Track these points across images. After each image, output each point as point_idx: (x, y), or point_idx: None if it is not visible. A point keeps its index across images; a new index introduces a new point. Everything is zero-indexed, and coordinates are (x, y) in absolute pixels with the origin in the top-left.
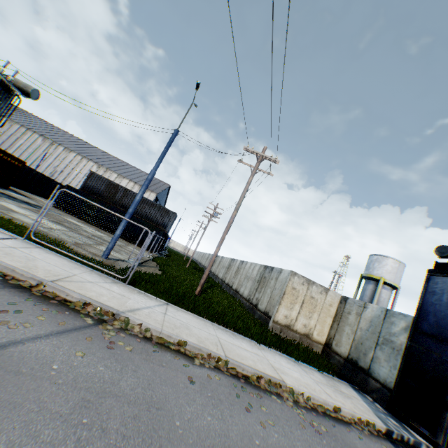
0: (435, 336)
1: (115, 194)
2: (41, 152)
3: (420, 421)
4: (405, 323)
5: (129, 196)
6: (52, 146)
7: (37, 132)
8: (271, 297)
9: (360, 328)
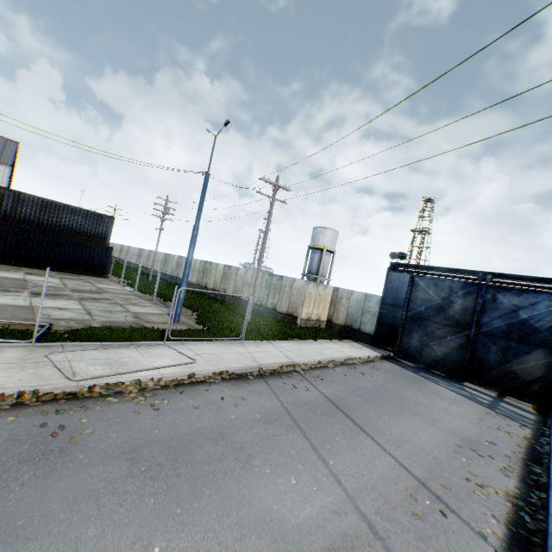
0: (393, 305)
1: None
2: None
3: (387, 345)
4: (377, 300)
5: (29, 203)
6: None
7: None
8: (290, 301)
9: (351, 307)
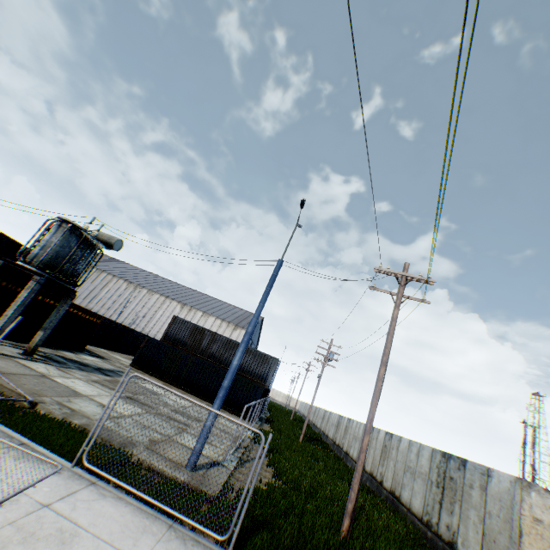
0: None
1: (200, 341)
2: (124, 298)
3: None
4: None
5: (218, 341)
6: (136, 290)
7: (122, 278)
8: (484, 531)
9: None
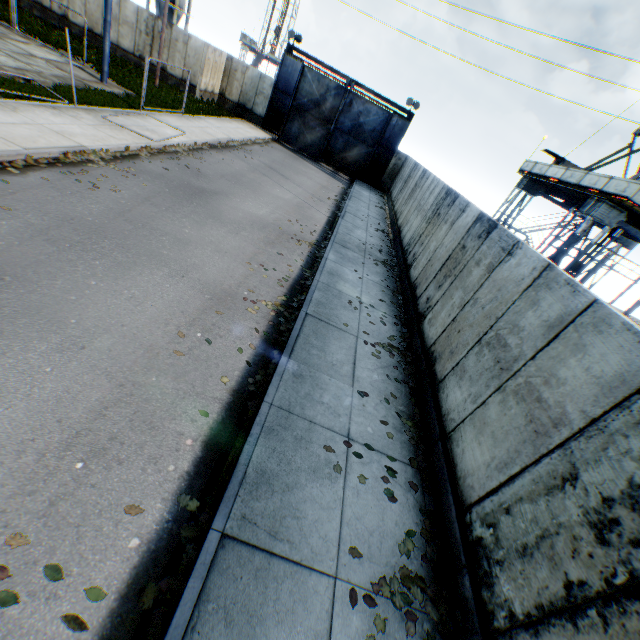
0: (284, 92)
1: None
2: None
3: (274, 130)
4: (271, 84)
5: None
6: None
7: None
8: (186, 66)
9: (245, 85)
